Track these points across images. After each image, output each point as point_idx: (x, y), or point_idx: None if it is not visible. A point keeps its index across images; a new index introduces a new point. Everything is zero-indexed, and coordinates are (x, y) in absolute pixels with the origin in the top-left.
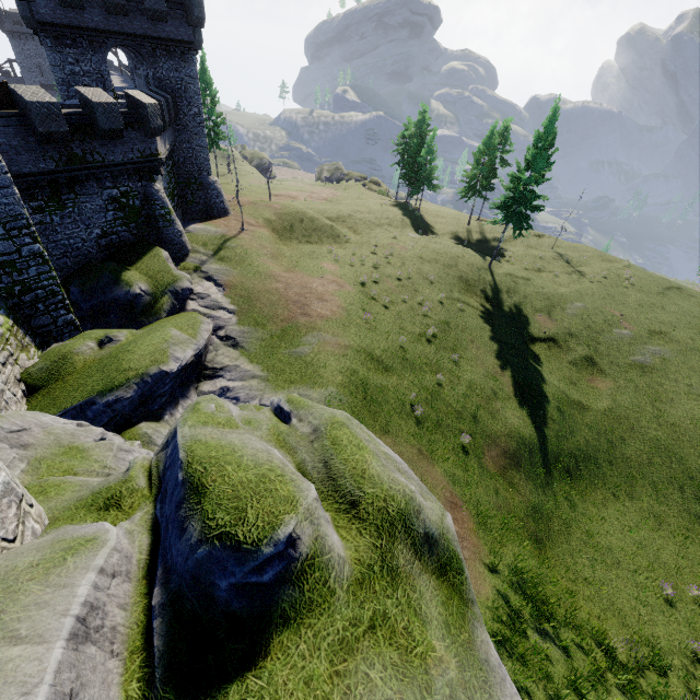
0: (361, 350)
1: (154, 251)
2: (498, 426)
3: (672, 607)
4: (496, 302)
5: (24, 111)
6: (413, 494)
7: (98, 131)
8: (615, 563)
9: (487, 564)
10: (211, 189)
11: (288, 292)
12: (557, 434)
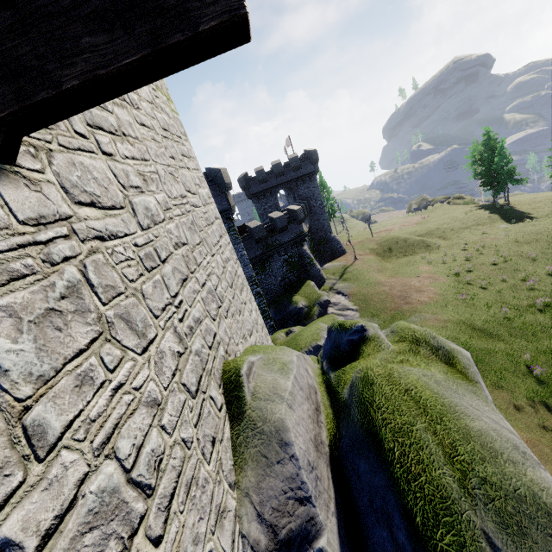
0: (460, 322)
1: (307, 282)
2: None
3: None
4: None
5: (251, 232)
6: (431, 331)
7: (277, 230)
8: None
9: None
10: (333, 241)
11: (392, 291)
12: None
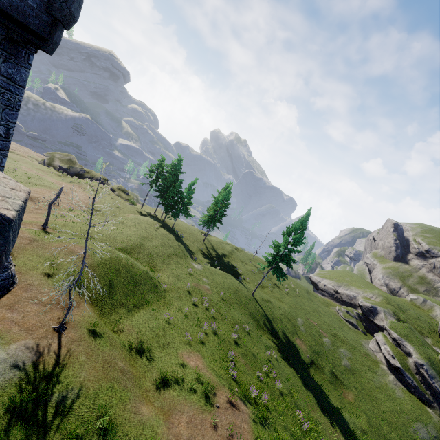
0: None
1: None
2: None
3: None
4: (275, 334)
5: None
6: None
7: None
8: None
9: None
10: None
11: None
12: None
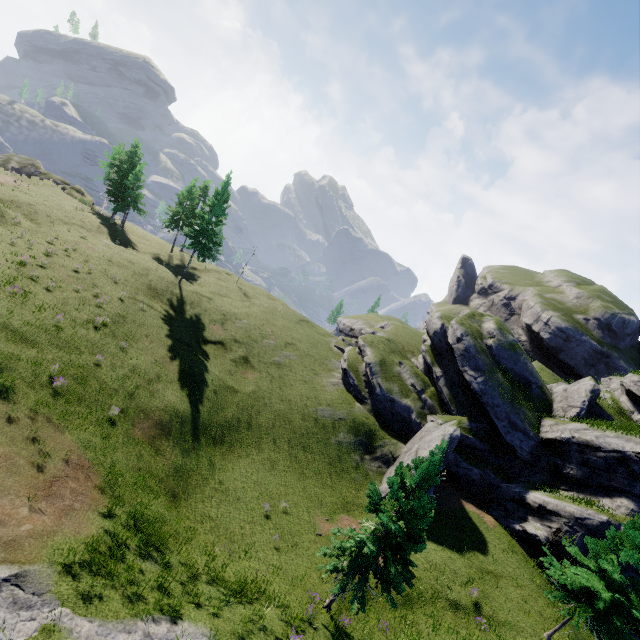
0: None
1: None
2: (155, 402)
3: (268, 519)
4: (179, 310)
5: None
6: None
7: None
8: (236, 500)
9: (103, 513)
10: None
11: None
12: (210, 410)
